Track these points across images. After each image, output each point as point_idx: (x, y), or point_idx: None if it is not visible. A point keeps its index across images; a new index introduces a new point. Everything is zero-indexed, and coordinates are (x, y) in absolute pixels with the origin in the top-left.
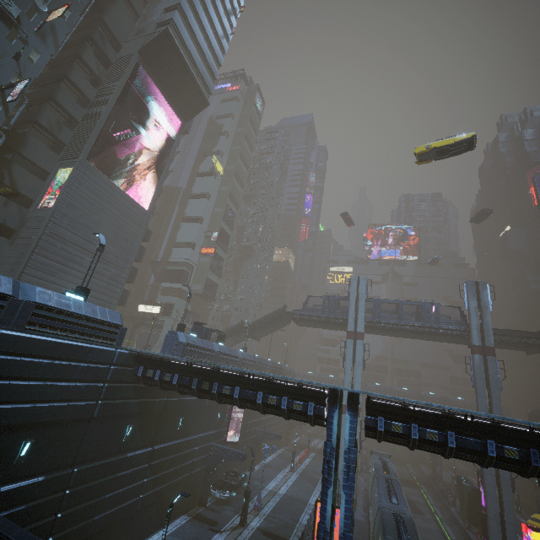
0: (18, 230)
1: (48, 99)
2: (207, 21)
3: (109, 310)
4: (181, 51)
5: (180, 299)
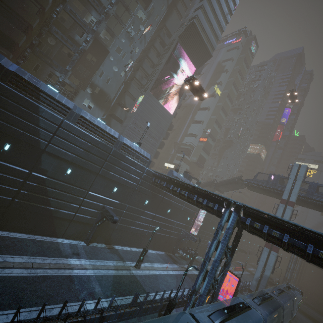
0: (124, 121)
1: (140, 67)
2: (218, 8)
3: (146, 152)
4: (199, 31)
5: (184, 163)
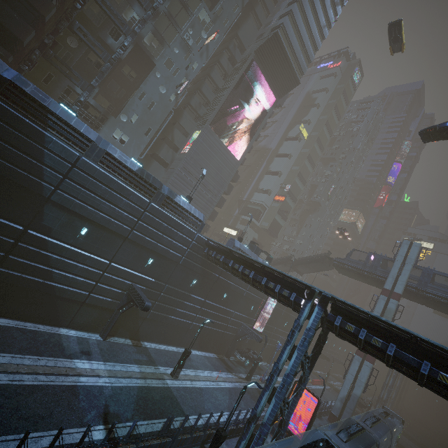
0: (170, 164)
1: (197, 90)
2: (312, 17)
3: (198, 211)
4: (285, 46)
5: (251, 230)
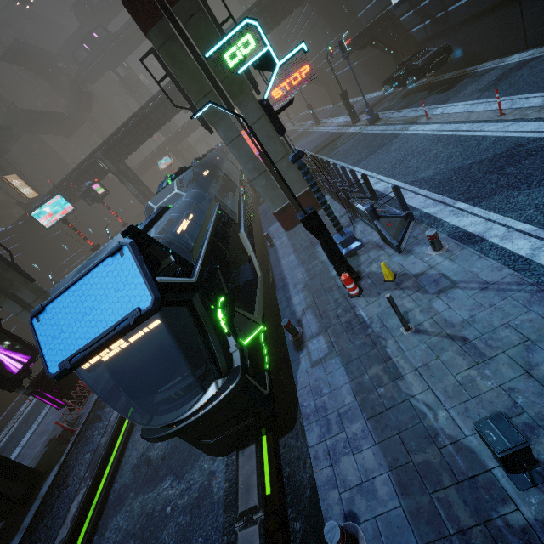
0: None
1: None
2: None
3: None
4: None
5: None
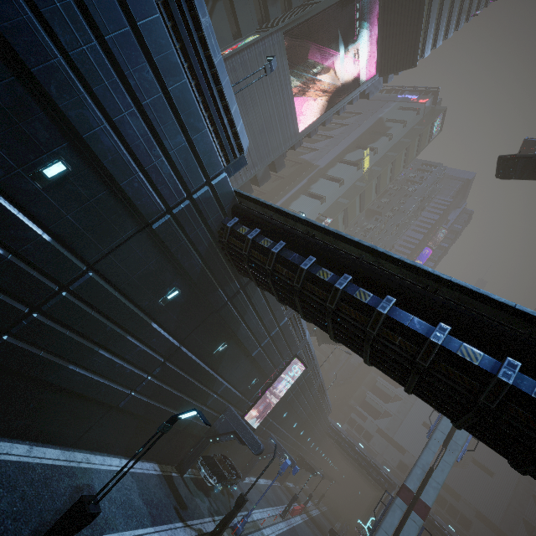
0: None
1: None
2: None
3: (242, 124)
4: None
5: None
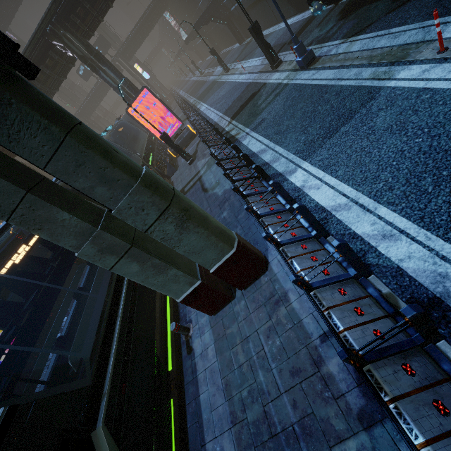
0: None
1: None
2: None
3: None
4: None
5: None
